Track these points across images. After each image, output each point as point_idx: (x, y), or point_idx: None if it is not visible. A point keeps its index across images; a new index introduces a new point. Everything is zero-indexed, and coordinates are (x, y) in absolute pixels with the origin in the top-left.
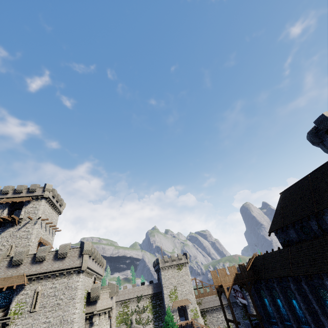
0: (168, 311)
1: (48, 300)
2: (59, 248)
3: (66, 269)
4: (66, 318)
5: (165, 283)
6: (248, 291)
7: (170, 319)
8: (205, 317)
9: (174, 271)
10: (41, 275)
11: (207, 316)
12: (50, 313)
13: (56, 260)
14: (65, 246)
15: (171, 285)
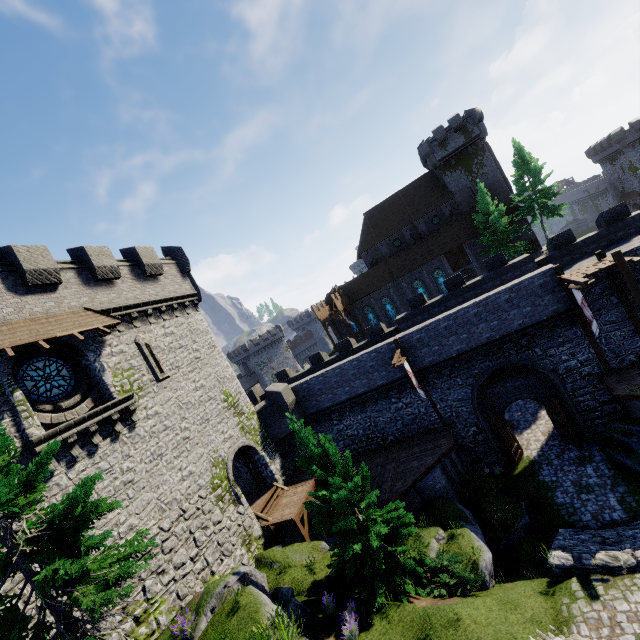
0: None
1: (176, 355)
2: (140, 253)
3: (175, 298)
4: (223, 375)
5: None
6: (351, 314)
7: None
8: None
9: None
10: (131, 311)
11: None
12: (195, 374)
13: (141, 280)
14: (149, 250)
15: None
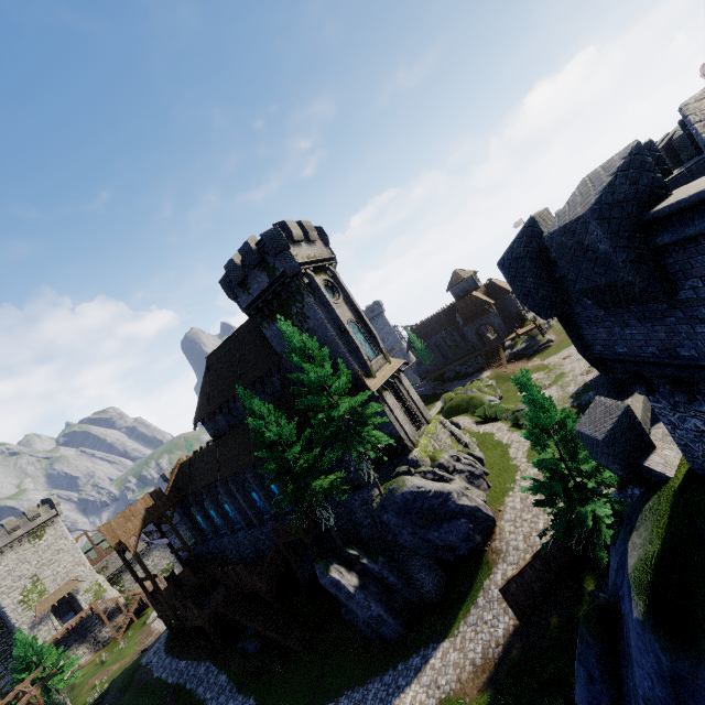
0: (20, 637)
1: None
2: None
3: None
4: None
5: (2, 585)
6: (170, 524)
7: (30, 646)
8: (122, 581)
9: (23, 549)
10: None
11: (125, 577)
12: None
13: None
14: None
15: (21, 580)
